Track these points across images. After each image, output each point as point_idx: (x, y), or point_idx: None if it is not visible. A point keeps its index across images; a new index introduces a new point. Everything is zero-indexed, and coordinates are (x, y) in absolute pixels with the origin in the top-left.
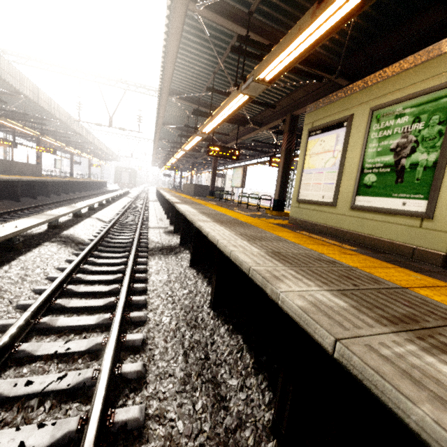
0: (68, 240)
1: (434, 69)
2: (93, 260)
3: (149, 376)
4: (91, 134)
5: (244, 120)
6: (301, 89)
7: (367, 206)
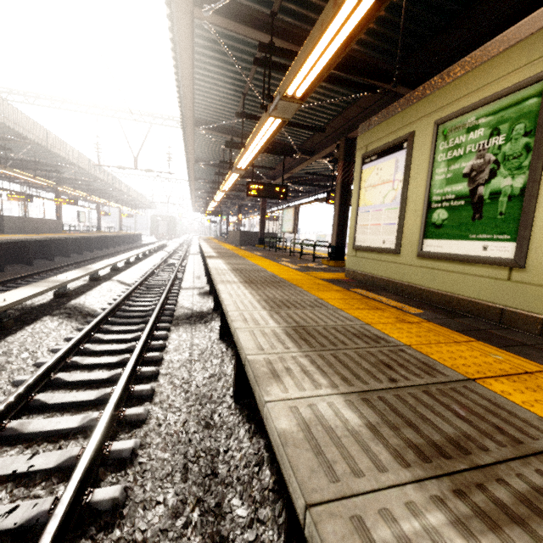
0: (74, 312)
1: (513, 61)
2: (100, 336)
3: (128, 506)
4: (117, 179)
5: (290, 149)
6: (354, 104)
7: (438, 252)
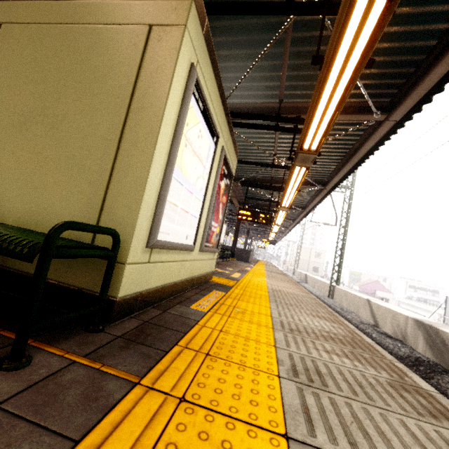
0: None
1: None
2: None
3: None
4: None
5: None
6: None
7: None
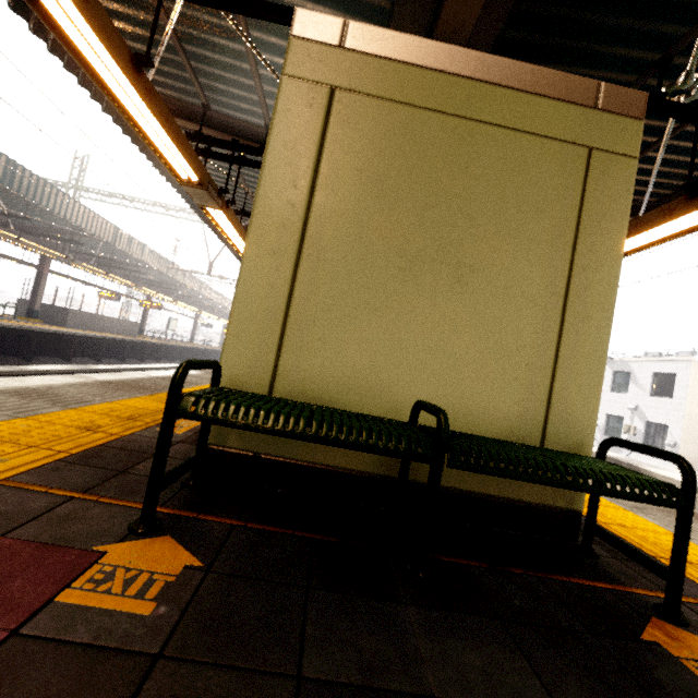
0: None
1: None
2: None
3: None
4: (209, 287)
5: None
6: None
7: None
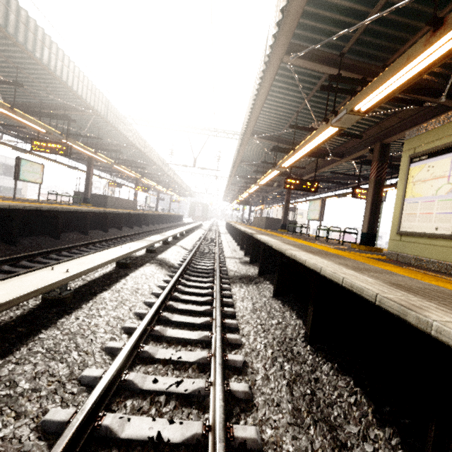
0: (162, 263)
1: None
2: (185, 282)
3: (257, 400)
4: (176, 174)
5: (323, 153)
6: (394, 116)
7: None
